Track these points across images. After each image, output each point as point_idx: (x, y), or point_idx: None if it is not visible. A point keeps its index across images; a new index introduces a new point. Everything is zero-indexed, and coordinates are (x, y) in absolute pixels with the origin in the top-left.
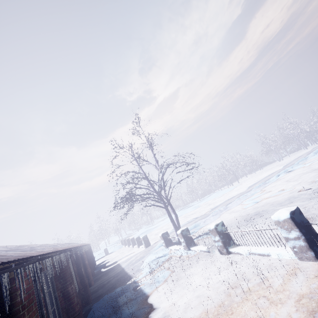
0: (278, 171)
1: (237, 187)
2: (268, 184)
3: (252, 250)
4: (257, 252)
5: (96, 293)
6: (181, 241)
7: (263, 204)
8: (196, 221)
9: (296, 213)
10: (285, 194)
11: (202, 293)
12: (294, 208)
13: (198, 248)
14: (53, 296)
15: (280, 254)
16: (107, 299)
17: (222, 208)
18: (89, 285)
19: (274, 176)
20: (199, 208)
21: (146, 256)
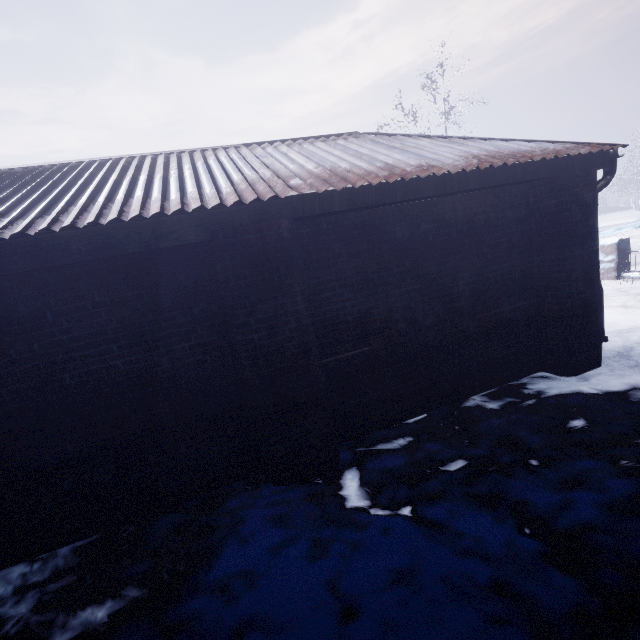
0: (625, 224)
1: None
2: None
3: None
4: None
5: None
6: None
7: None
8: None
9: (624, 242)
10: None
11: None
12: (625, 238)
13: None
14: None
15: None
16: None
17: None
18: None
19: (612, 229)
20: None
21: None
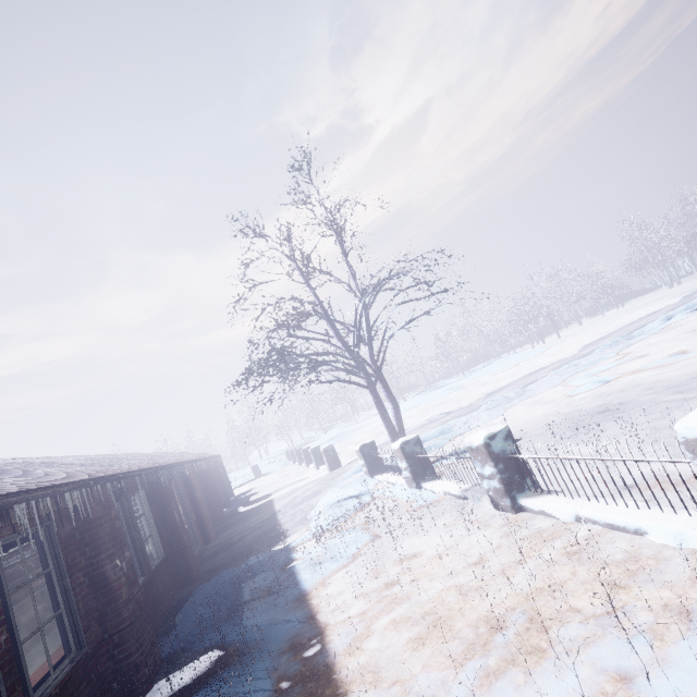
0: (669, 308)
1: (555, 347)
2: (637, 339)
3: (586, 510)
4: (601, 519)
5: (212, 560)
6: (401, 466)
7: (623, 388)
8: (446, 420)
9: None
10: (691, 362)
11: (430, 614)
12: None
13: (439, 487)
14: (58, 587)
15: (681, 536)
16: (221, 583)
17: (513, 393)
18: (205, 541)
19: (657, 320)
20: (460, 391)
21: (324, 490)
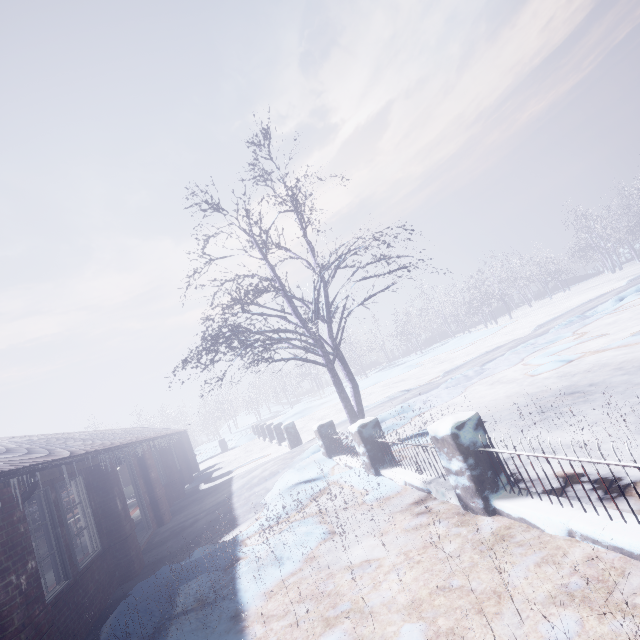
0: (618, 290)
1: (508, 327)
2: (592, 319)
3: (583, 525)
4: (605, 540)
5: (160, 549)
6: (359, 451)
7: (589, 368)
8: (406, 398)
9: None
10: None
11: None
12: None
13: (399, 476)
14: None
15: None
16: (158, 584)
17: (472, 372)
18: (159, 524)
19: (609, 301)
20: (419, 369)
21: (281, 471)
